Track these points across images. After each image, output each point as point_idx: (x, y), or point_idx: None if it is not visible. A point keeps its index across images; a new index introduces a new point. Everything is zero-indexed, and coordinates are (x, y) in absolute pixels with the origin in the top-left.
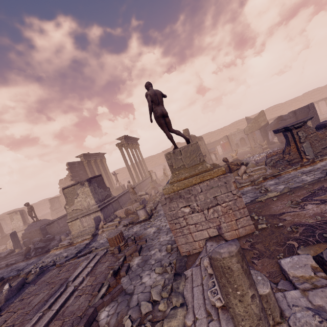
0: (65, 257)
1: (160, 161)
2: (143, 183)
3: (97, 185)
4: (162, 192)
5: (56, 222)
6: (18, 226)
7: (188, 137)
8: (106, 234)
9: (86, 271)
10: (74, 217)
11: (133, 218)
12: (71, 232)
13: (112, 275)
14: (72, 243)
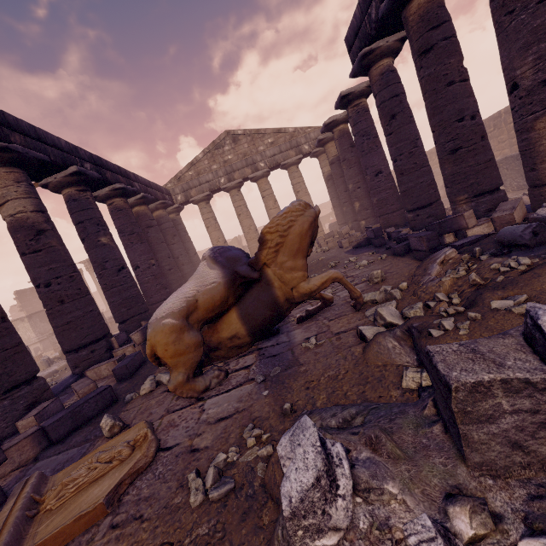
0: None
1: None
2: None
3: (40, 319)
4: None
5: None
6: None
7: None
8: None
9: None
10: None
11: None
12: None
13: None
14: None
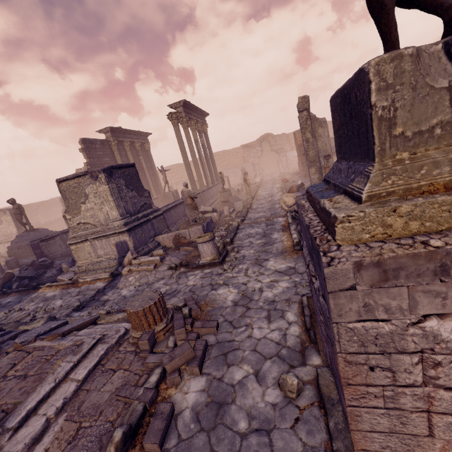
0: (48, 317)
1: (236, 162)
2: (209, 192)
3: (126, 183)
4: (242, 211)
5: (60, 237)
6: (10, 232)
7: (307, 114)
8: (134, 279)
9: (60, 393)
10: (80, 236)
11: (188, 253)
12: (77, 261)
13: (119, 448)
14: (76, 282)
